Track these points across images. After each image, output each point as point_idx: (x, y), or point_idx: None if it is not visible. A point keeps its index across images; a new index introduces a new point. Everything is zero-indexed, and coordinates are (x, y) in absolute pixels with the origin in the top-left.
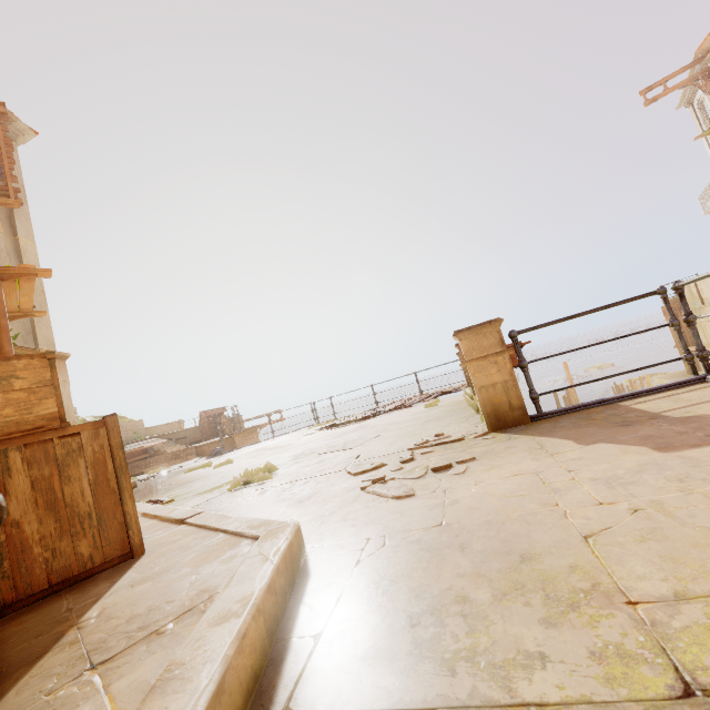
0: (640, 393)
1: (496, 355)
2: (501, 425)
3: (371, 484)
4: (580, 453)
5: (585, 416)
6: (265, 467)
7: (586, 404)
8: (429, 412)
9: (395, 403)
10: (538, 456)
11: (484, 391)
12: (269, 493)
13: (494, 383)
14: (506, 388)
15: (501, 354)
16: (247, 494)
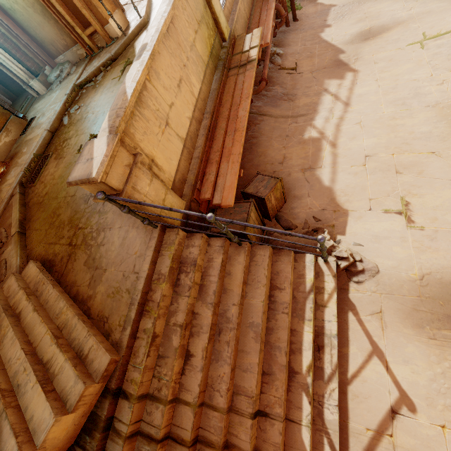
0: None
1: None
2: None
3: None
4: None
5: None
6: None
7: None
8: None
9: None
10: None
11: None
12: None
13: None
14: None
15: None
16: None
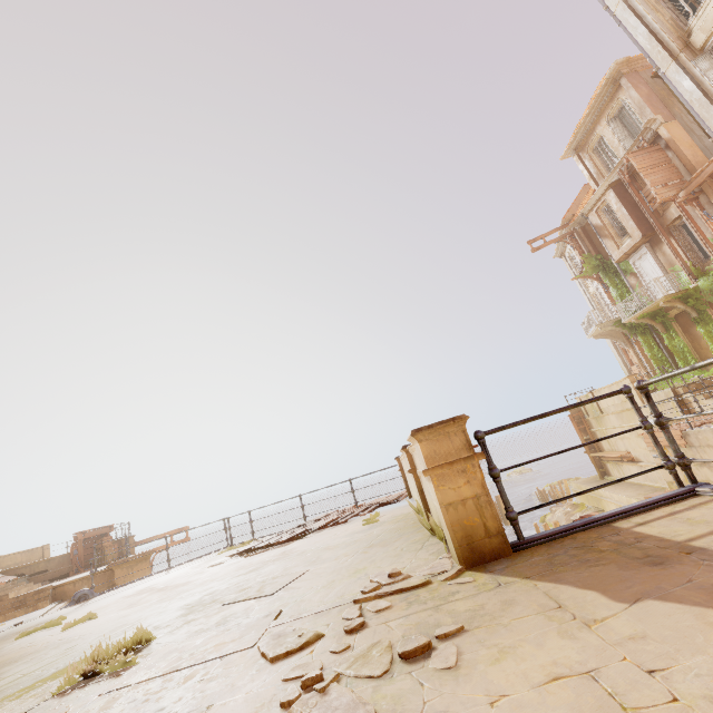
0: (632, 510)
1: (464, 461)
2: (478, 558)
3: (299, 693)
4: (633, 622)
5: (583, 544)
6: (133, 637)
7: (574, 525)
8: (370, 531)
9: (327, 517)
10: (566, 626)
11: (452, 509)
12: (119, 705)
13: (463, 498)
14: (479, 506)
15: (470, 460)
16: (82, 706)
